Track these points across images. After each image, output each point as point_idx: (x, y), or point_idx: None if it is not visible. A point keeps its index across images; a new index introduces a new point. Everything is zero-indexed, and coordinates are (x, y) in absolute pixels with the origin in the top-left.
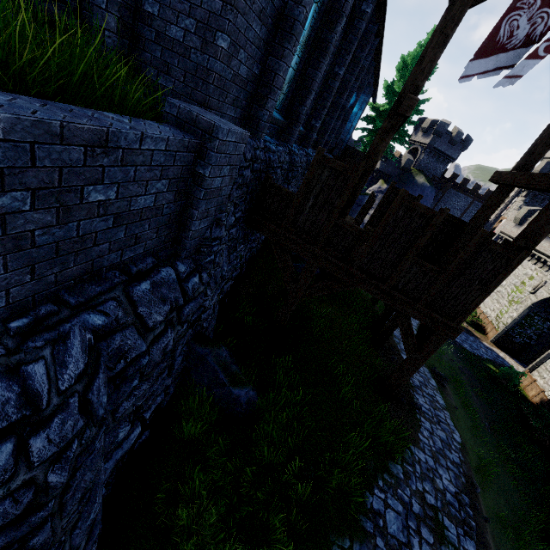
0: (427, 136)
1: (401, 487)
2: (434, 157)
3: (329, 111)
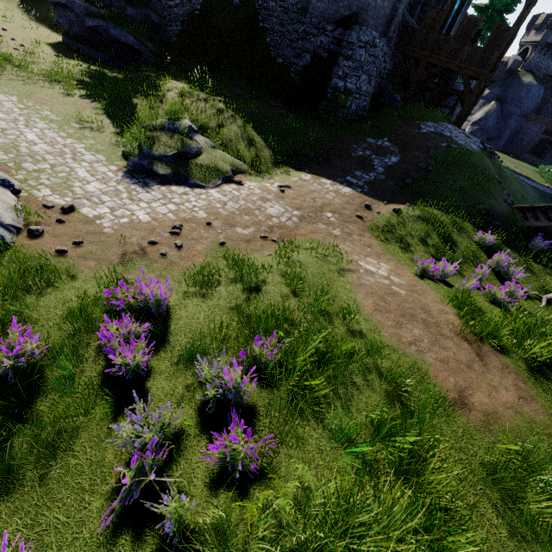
0: (540, 32)
1: (455, 127)
2: (546, 54)
3: (436, 4)
